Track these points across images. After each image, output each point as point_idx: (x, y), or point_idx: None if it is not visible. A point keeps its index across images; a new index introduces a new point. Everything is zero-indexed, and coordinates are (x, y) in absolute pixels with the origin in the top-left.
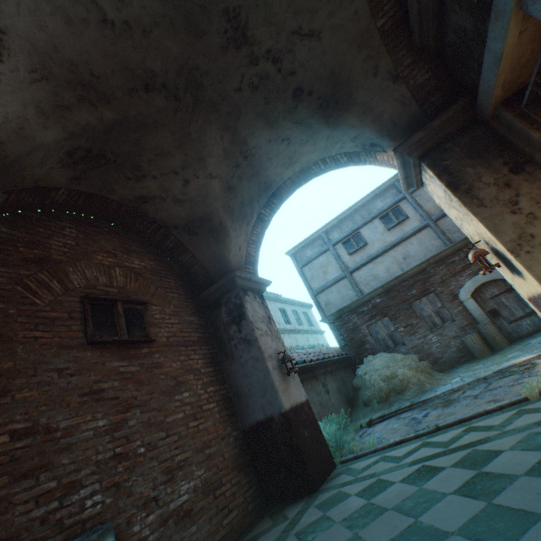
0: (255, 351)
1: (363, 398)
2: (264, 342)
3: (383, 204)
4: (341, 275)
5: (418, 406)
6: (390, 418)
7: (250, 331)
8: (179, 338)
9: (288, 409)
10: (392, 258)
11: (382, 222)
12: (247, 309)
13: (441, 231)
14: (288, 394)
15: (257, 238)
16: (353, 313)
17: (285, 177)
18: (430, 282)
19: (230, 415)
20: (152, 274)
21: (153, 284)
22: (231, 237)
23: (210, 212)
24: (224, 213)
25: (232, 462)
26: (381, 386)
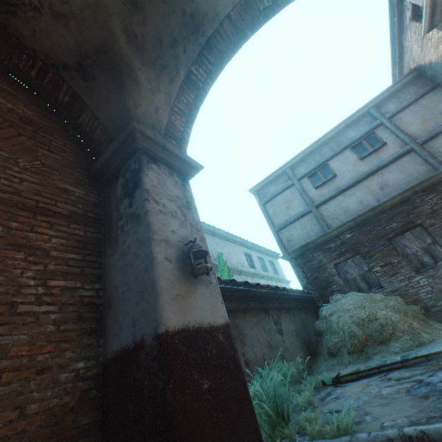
0: (142, 230)
1: (328, 345)
2: (161, 221)
3: (355, 133)
4: (306, 209)
5: (419, 363)
6: (370, 377)
7: (142, 202)
8: (26, 200)
9: (174, 330)
10: (366, 189)
11: (354, 152)
12: (146, 175)
13: (430, 154)
14: (185, 305)
15: (187, 110)
16: (318, 249)
17: (221, 12)
18: (416, 214)
19: (84, 332)
20: (21, 120)
21: (14, 129)
22: (141, 88)
23: (107, 39)
24: (127, 43)
25: (43, 425)
26: (353, 331)
